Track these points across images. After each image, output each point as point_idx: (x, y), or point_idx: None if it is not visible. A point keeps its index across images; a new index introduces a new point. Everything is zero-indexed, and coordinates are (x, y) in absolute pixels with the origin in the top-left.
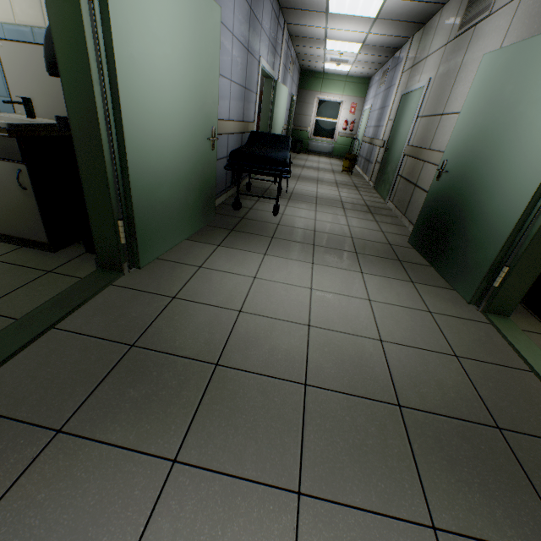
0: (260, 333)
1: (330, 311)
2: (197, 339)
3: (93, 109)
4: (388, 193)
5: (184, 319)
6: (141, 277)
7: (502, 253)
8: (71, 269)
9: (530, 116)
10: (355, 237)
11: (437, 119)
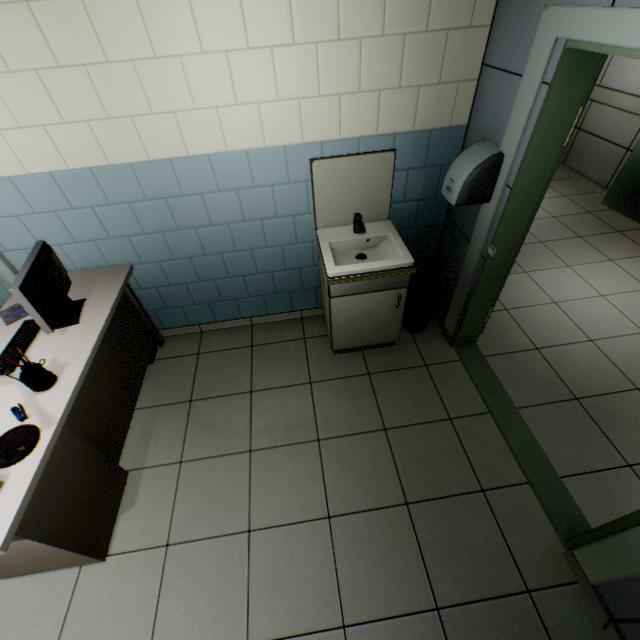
0: (627, 353)
1: (639, 313)
2: (601, 376)
3: (520, 231)
4: None
5: (570, 364)
6: (488, 340)
7: None
8: (433, 356)
9: None
10: (555, 215)
11: None
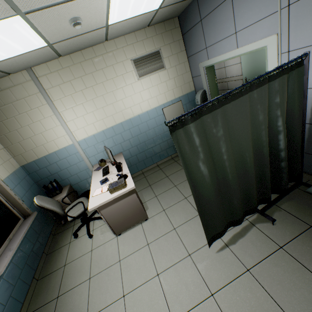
0: None
1: None
2: None
3: None
4: None
5: None
6: None
7: None
8: None
9: None
10: None
11: (223, 69)
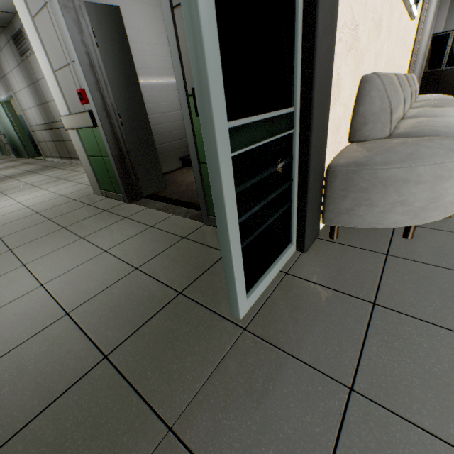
0: None
1: None
2: None
3: None
4: (8, 152)
5: None
6: None
7: (24, 145)
8: None
9: (5, 120)
10: None
11: None
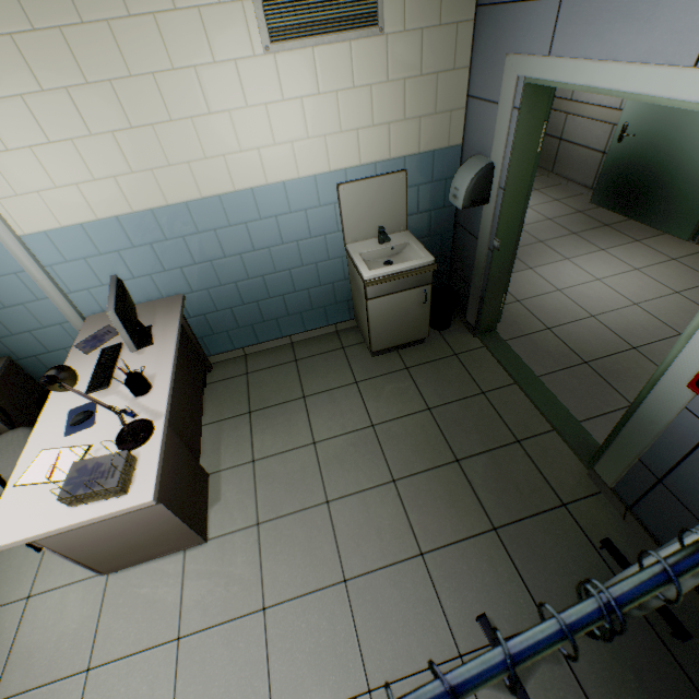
0: (623, 322)
1: (630, 289)
2: (603, 342)
3: (517, 224)
4: None
5: (577, 337)
6: (506, 328)
7: None
8: (461, 346)
9: None
10: (550, 217)
11: None
